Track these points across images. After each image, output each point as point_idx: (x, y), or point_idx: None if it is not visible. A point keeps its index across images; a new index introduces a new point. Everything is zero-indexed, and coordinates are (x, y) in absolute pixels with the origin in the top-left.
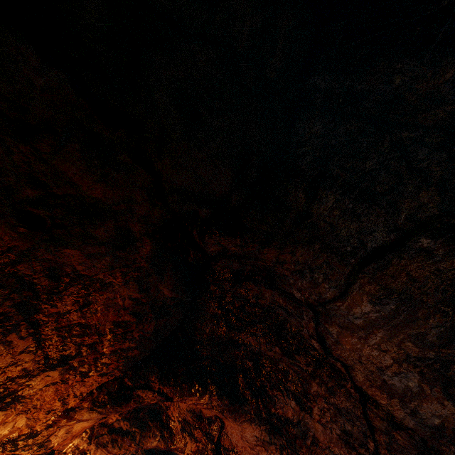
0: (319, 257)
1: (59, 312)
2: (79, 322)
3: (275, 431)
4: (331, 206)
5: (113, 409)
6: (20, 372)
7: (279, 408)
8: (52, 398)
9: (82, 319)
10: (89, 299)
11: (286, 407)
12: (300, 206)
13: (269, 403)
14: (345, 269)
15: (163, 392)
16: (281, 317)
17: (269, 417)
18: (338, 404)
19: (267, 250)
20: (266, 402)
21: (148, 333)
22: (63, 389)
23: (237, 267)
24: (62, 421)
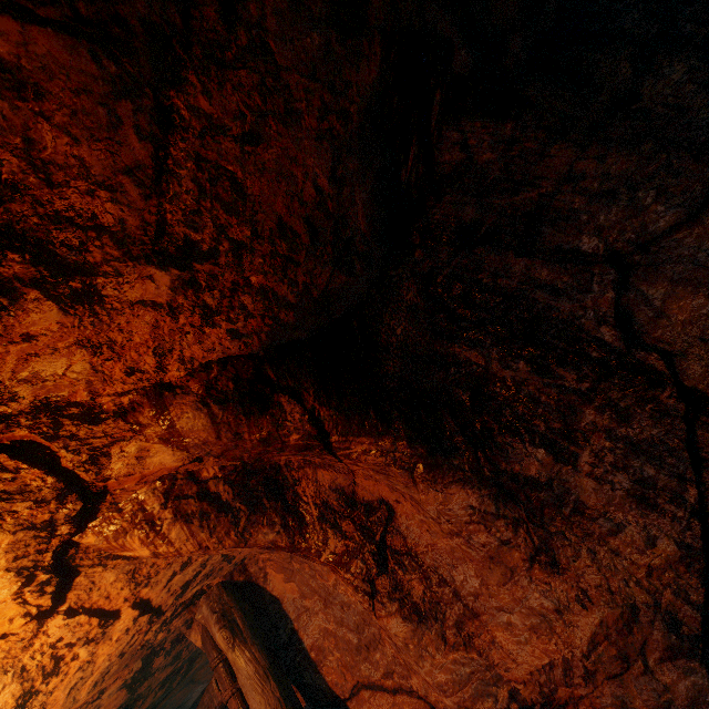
0: (651, 161)
1: (210, 118)
2: (233, 172)
3: (506, 497)
4: (679, 80)
5: (235, 418)
6: (114, 222)
7: (515, 462)
8: (144, 341)
9: (238, 169)
10: (259, 128)
11: (526, 461)
12: (621, 82)
13: (497, 455)
14: (705, 169)
15: (317, 417)
16: (540, 304)
17: (496, 477)
18: (635, 435)
19: (558, 149)
20: (492, 454)
21: (315, 289)
22: (166, 332)
23: (472, 216)
24: (145, 413)
